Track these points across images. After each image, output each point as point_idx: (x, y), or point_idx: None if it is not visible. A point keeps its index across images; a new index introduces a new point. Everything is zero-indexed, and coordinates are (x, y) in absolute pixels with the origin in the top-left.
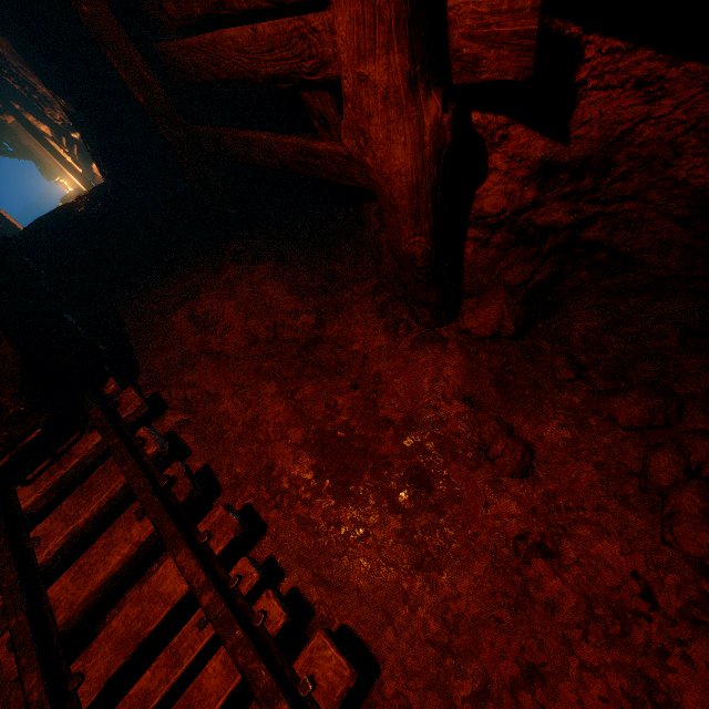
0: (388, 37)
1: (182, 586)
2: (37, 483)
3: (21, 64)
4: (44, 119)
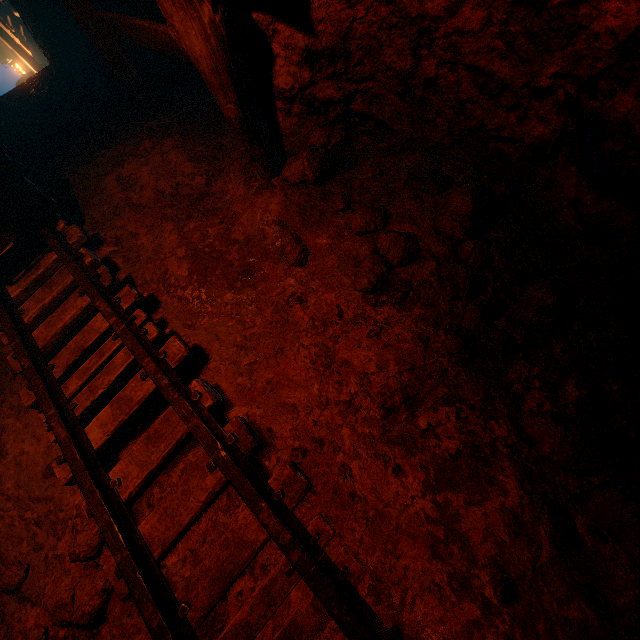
0: None
1: (105, 324)
2: (19, 283)
3: None
4: None
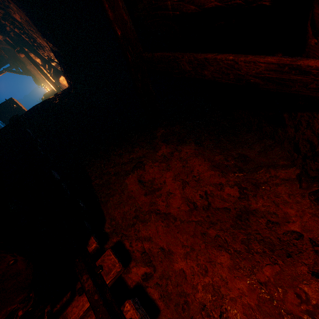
0: None
1: None
2: None
3: (30, 27)
4: (39, 55)
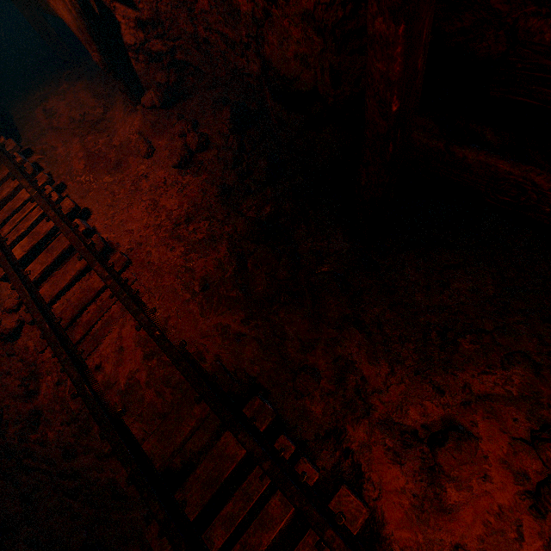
0: None
1: (27, 195)
2: None
3: None
4: None
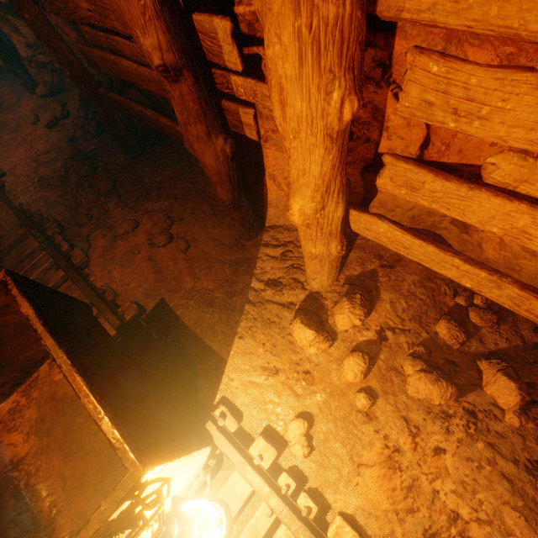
0: None
1: None
2: None
3: None
4: None
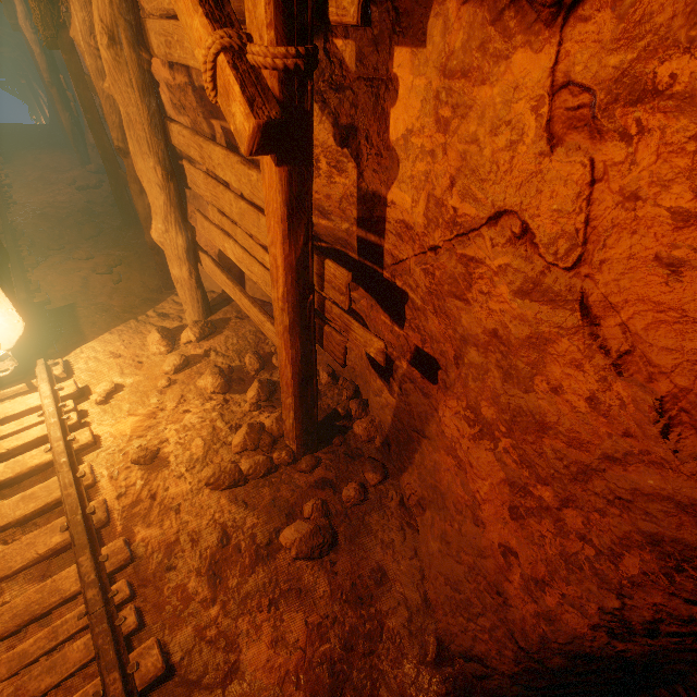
0: (59, 103)
1: None
2: None
3: None
4: (42, 89)
